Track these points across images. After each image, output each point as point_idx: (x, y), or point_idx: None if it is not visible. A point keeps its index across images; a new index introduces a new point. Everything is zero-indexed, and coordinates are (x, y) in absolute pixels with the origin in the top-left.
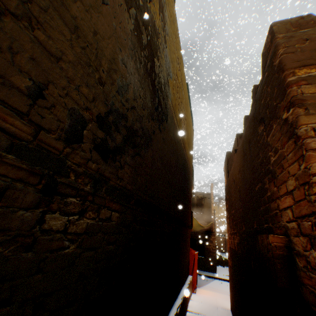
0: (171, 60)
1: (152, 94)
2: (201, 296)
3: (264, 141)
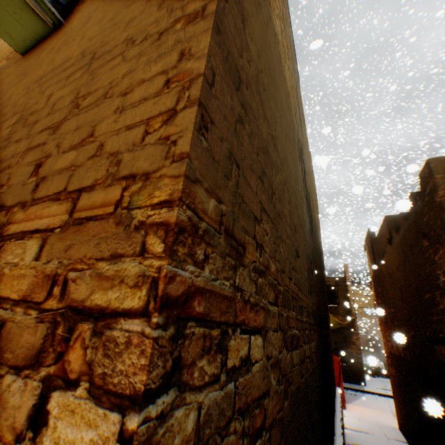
0: (306, 154)
1: (309, 213)
2: (355, 412)
3: (430, 258)
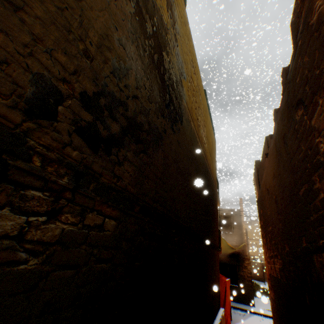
0: (184, 61)
1: (161, 88)
2: None
3: (306, 127)
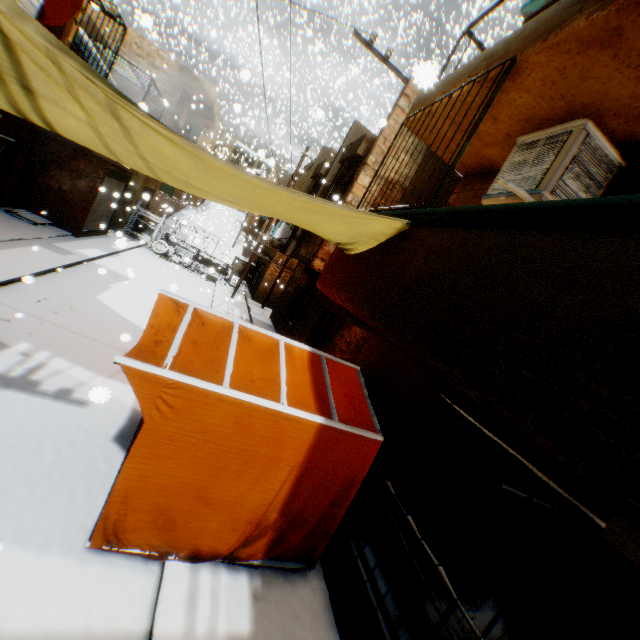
0: None
1: None
2: None
3: None
